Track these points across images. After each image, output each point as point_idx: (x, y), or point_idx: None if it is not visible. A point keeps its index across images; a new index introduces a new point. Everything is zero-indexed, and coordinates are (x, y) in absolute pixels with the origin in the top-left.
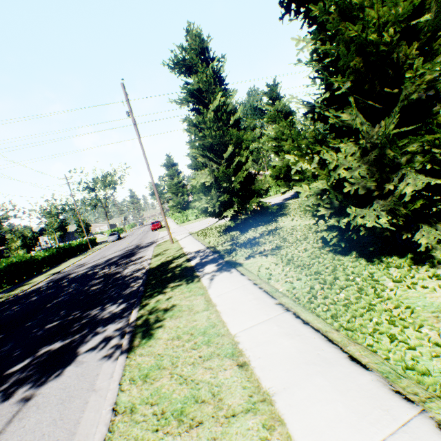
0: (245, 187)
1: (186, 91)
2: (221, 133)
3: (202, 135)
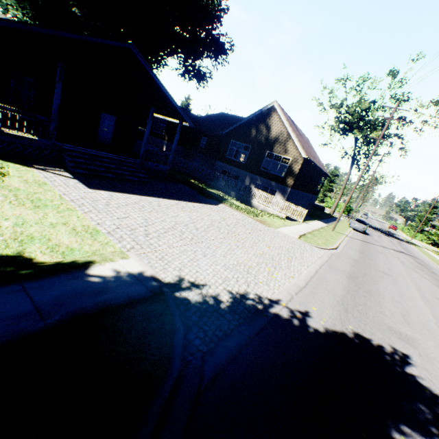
0: None
1: None
2: None
3: None
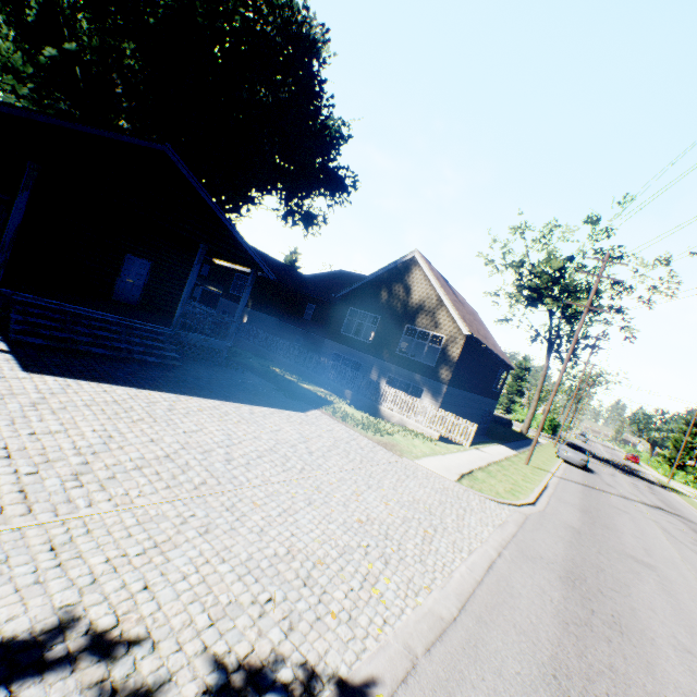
0: None
1: None
2: None
3: None
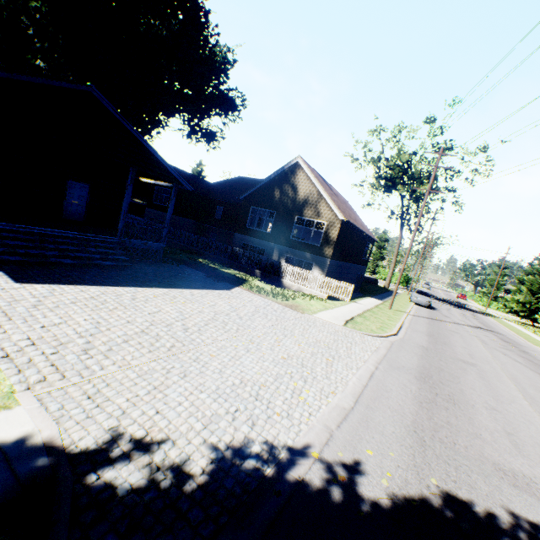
0: (537, 310)
1: (535, 268)
2: (539, 288)
3: (529, 285)
